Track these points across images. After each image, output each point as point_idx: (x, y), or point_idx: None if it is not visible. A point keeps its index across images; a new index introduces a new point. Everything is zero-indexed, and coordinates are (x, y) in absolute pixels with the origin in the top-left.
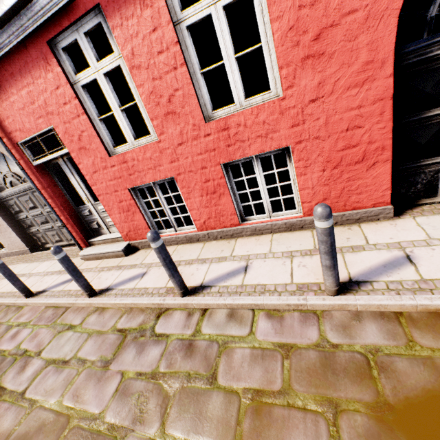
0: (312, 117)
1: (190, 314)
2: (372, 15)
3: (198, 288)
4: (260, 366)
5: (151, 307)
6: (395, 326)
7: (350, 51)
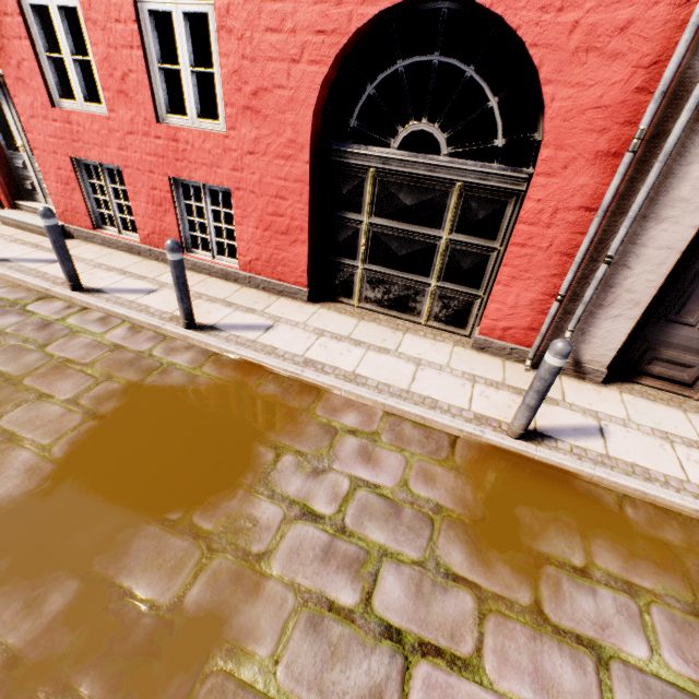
0: (250, 169)
1: (70, 307)
2: (295, 99)
3: (94, 290)
4: (87, 350)
5: (40, 291)
6: (204, 358)
7: (280, 122)
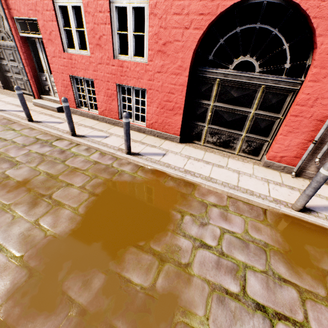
0: (157, 80)
1: (71, 143)
2: (184, 46)
3: (81, 136)
4: (83, 163)
5: (56, 136)
6: (137, 168)
7: (175, 57)
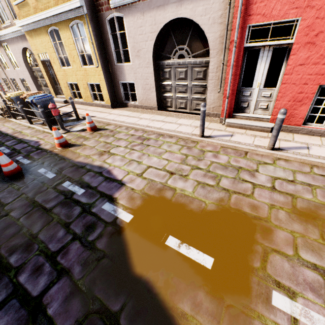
0: None
1: None
2: None
3: None
4: None
5: None
6: None
7: None
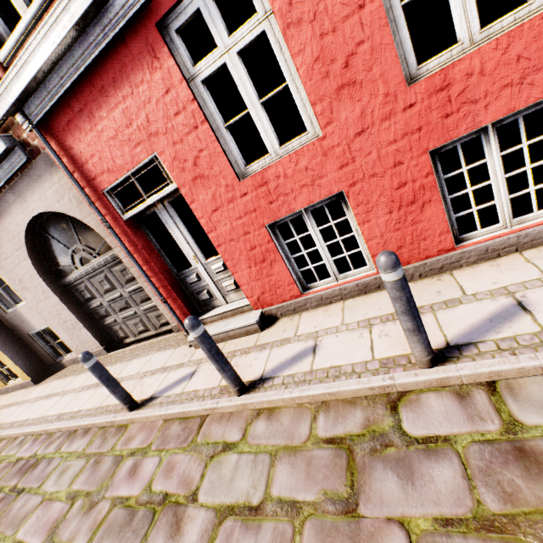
0: None
1: (461, 395)
2: None
3: (446, 350)
4: None
5: (365, 395)
6: None
7: None
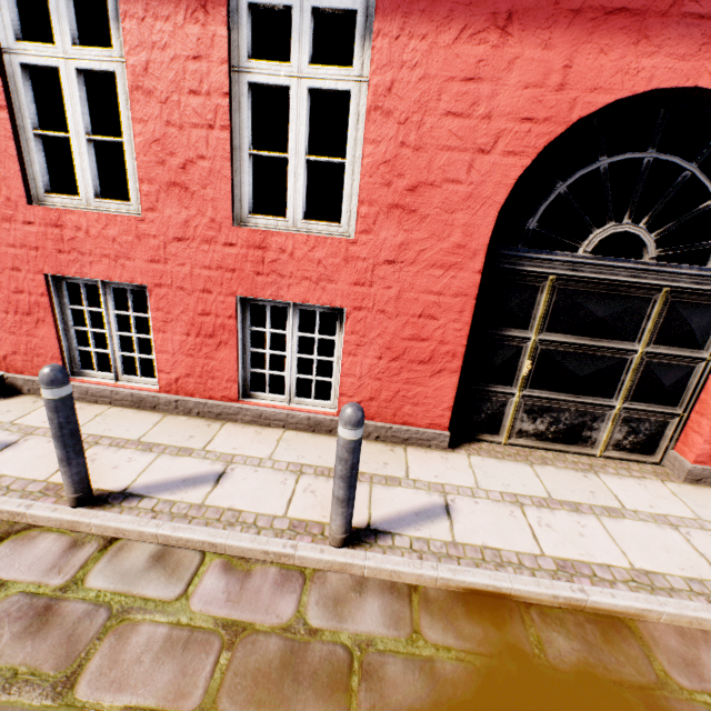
0: (383, 283)
1: (75, 544)
2: (475, 196)
3: (115, 495)
4: (174, 662)
5: None
6: (404, 606)
7: (445, 223)
